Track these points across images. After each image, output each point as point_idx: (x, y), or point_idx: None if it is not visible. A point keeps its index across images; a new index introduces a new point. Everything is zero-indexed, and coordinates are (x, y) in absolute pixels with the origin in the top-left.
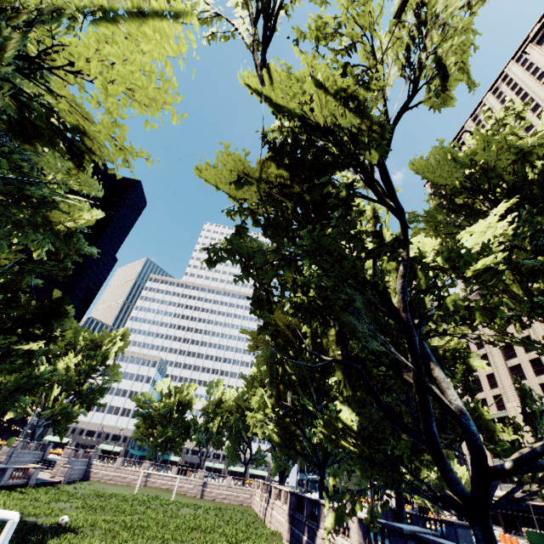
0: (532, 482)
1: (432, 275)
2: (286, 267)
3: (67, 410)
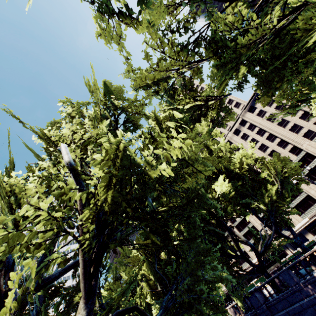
0: (264, 253)
1: None
2: None
3: None
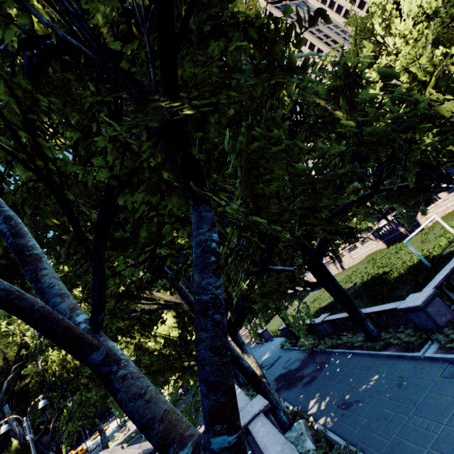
0: None
1: None
2: None
3: None
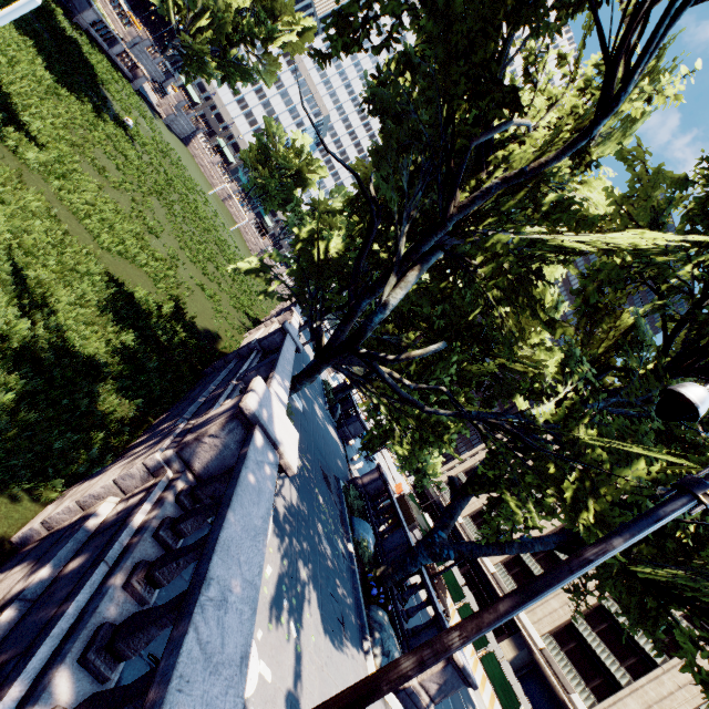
0: (377, 391)
1: (546, 231)
2: (419, 25)
3: (204, 58)
